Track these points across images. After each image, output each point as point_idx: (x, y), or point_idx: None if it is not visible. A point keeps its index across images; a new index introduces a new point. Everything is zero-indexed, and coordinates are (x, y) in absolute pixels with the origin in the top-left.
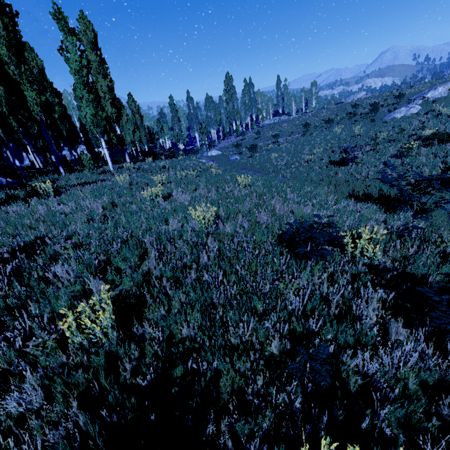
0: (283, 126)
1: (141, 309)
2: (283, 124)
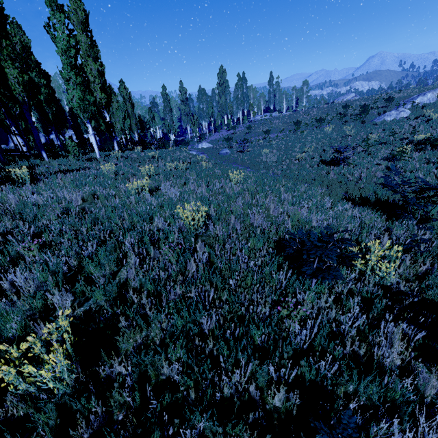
0: (274, 122)
1: (113, 333)
2: (274, 121)
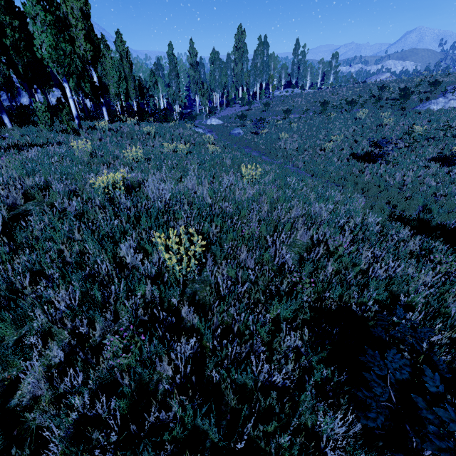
0: (295, 100)
1: None
2: (296, 99)
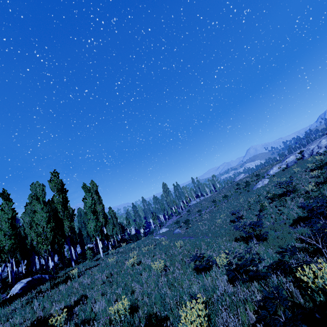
0: (202, 203)
1: (136, 311)
2: (202, 202)
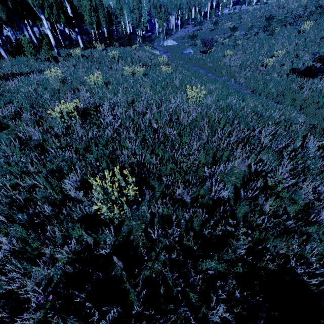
0: (242, 17)
1: None
2: (243, 15)
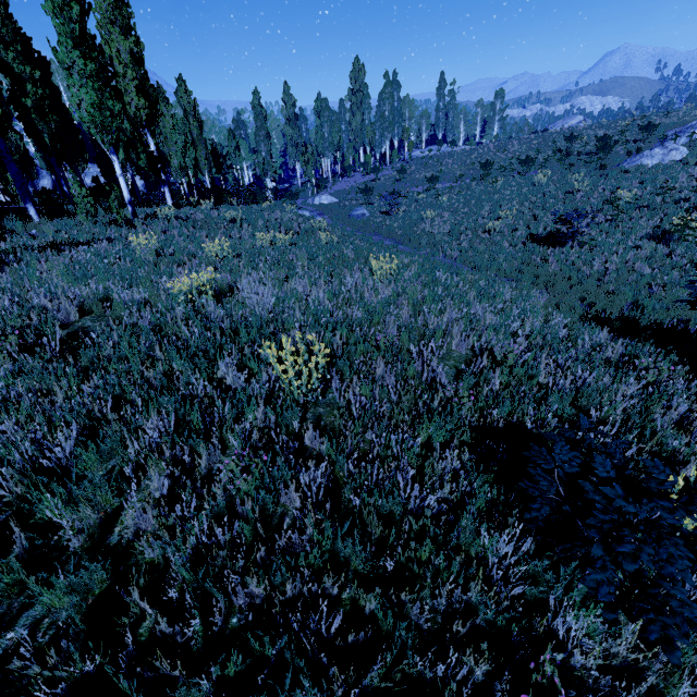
0: (444, 162)
1: None
2: (445, 160)
